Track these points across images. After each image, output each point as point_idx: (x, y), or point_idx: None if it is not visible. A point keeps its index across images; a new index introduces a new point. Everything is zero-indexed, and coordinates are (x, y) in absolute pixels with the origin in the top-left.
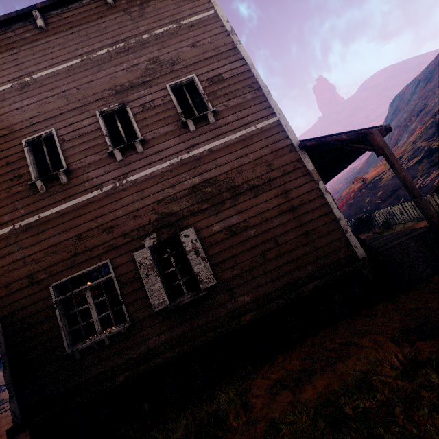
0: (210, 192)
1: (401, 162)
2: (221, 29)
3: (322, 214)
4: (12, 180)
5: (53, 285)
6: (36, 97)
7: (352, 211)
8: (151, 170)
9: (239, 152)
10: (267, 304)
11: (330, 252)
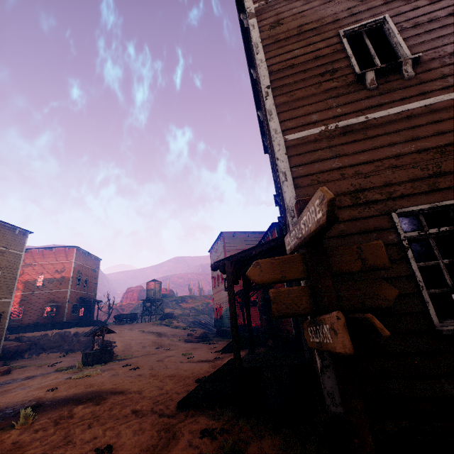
0: None
1: None
2: None
3: None
4: (321, 75)
5: (399, 211)
6: None
7: None
8: None
9: None
10: None
11: None
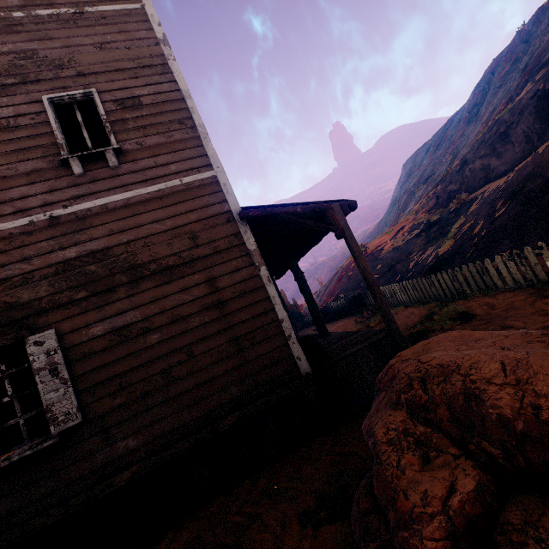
0: (94, 272)
1: (403, 233)
2: (149, 33)
3: (261, 312)
4: None
5: None
6: None
7: (350, 285)
8: None
9: (150, 215)
10: (160, 452)
11: (265, 367)
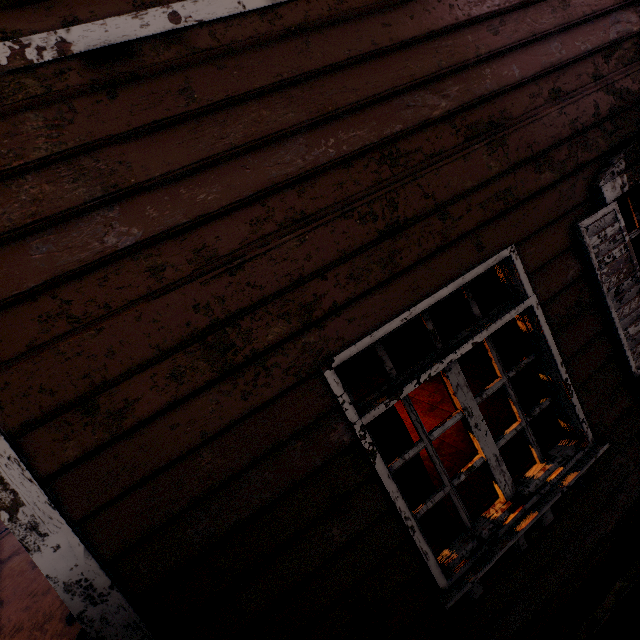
0: None
1: None
2: None
3: None
4: None
5: (338, 362)
6: None
7: None
8: None
9: None
10: None
11: None
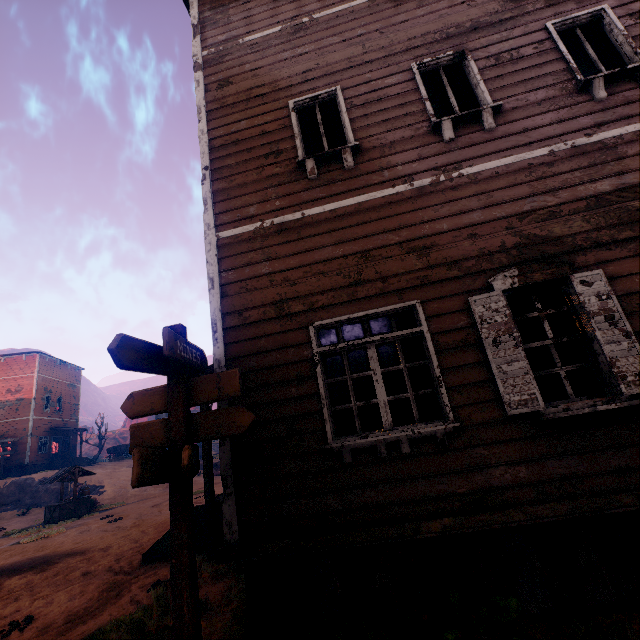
0: (638, 209)
1: None
2: None
3: None
4: (265, 157)
5: (316, 324)
6: (315, 43)
7: None
8: (510, 160)
9: None
10: None
11: None
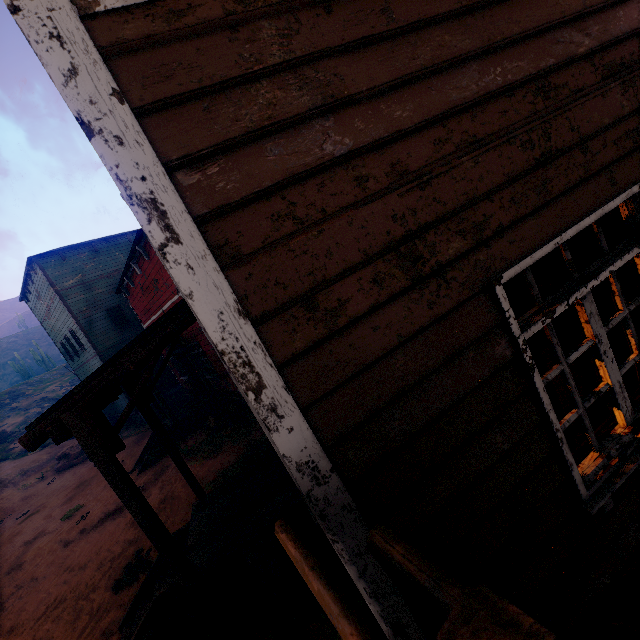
0: None
1: None
2: None
3: None
4: None
5: (506, 278)
6: None
7: None
8: None
9: None
10: None
11: None
